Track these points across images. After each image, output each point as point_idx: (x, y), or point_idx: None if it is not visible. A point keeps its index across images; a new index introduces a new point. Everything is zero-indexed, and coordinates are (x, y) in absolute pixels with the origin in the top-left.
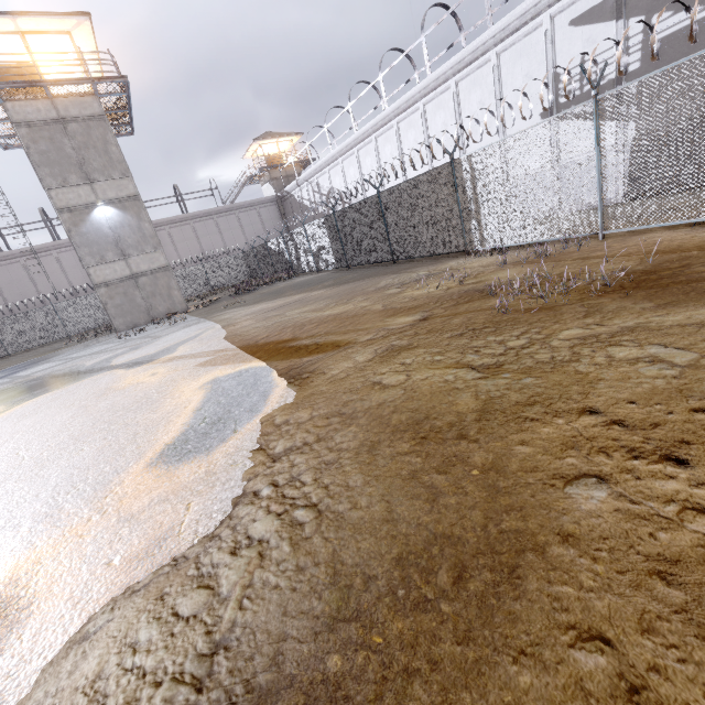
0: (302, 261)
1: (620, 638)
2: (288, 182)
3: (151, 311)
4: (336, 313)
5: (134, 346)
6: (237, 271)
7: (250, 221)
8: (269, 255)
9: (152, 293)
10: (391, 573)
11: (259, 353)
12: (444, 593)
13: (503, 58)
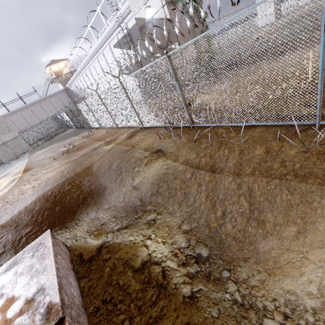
0: (68, 124)
1: (7, 197)
2: (68, 81)
3: (15, 153)
4: (46, 156)
5: (5, 171)
6: (53, 126)
7: (56, 102)
8: (60, 120)
9: (13, 147)
10: (1, 198)
11: (23, 172)
12: (2, 198)
13: (104, 52)
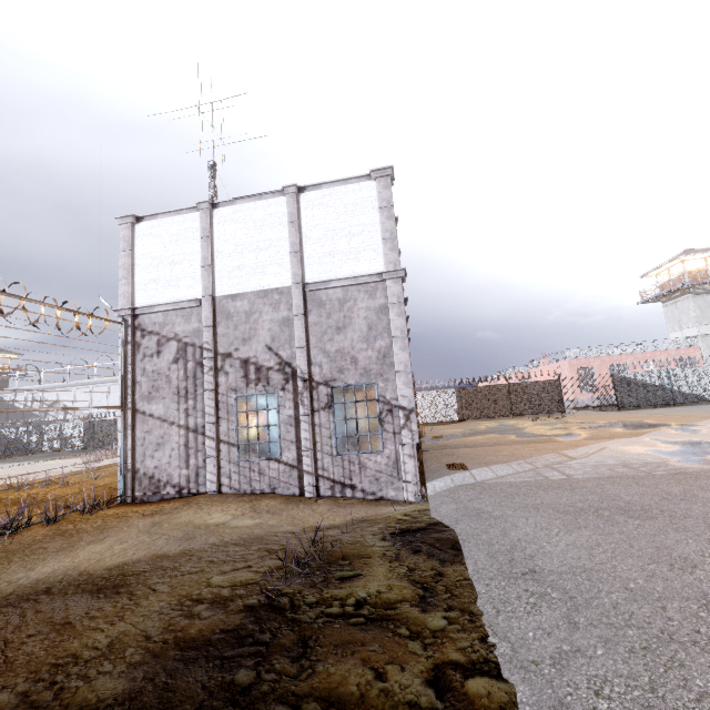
0: (44, 444)
1: None
2: None
3: None
4: None
5: None
6: None
7: None
8: None
9: None
10: None
11: None
12: None
13: None
